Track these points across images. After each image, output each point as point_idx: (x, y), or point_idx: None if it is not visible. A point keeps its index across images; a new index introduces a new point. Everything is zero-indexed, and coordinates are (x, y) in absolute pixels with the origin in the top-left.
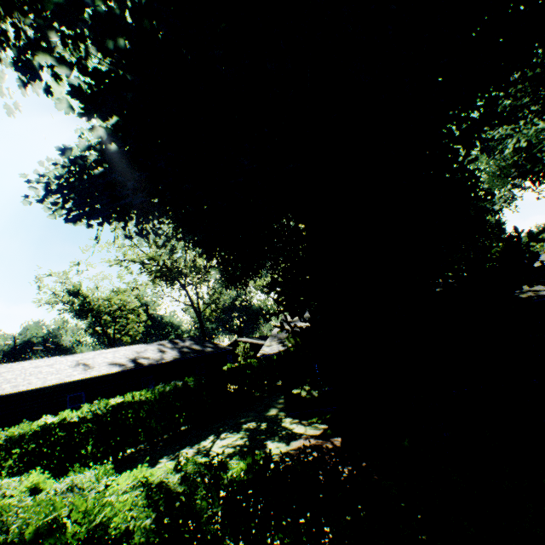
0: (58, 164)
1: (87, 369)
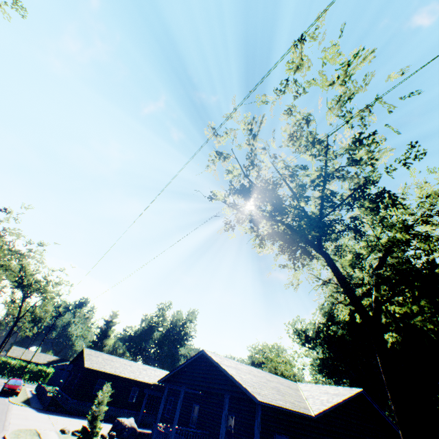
0: (320, 359)
1: None
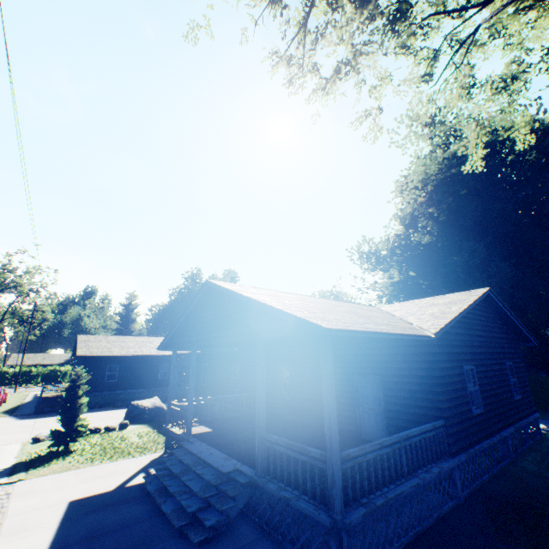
0: (395, 284)
1: None
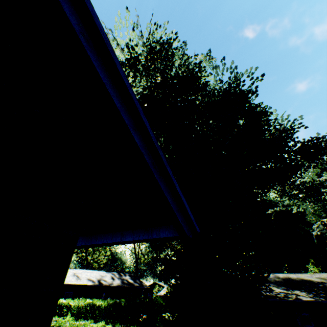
0: None
1: (78, 279)
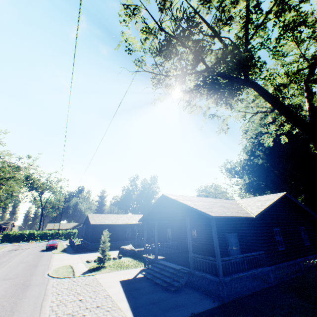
0: (247, 184)
1: None
